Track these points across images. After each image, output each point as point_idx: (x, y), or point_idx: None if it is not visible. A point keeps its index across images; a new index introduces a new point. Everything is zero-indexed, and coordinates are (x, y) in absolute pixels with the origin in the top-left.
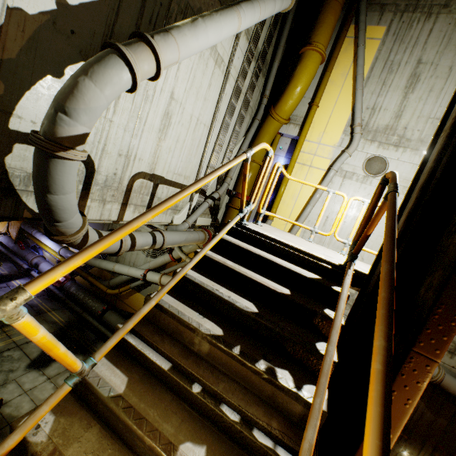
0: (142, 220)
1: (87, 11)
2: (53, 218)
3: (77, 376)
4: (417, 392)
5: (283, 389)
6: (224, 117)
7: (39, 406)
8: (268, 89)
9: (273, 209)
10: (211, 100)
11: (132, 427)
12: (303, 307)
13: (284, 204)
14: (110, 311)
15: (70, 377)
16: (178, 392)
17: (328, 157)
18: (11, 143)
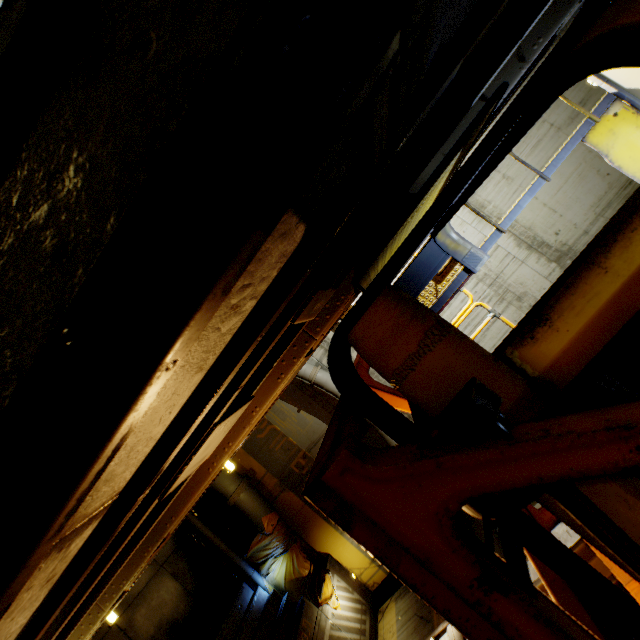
0: None
1: None
2: None
3: None
4: (291, 368)
5: None
6: None
7: None
8: None
9: None
10: None
11: None
12: None
13: None
14: None
15: None
16: None
17: None
18: None
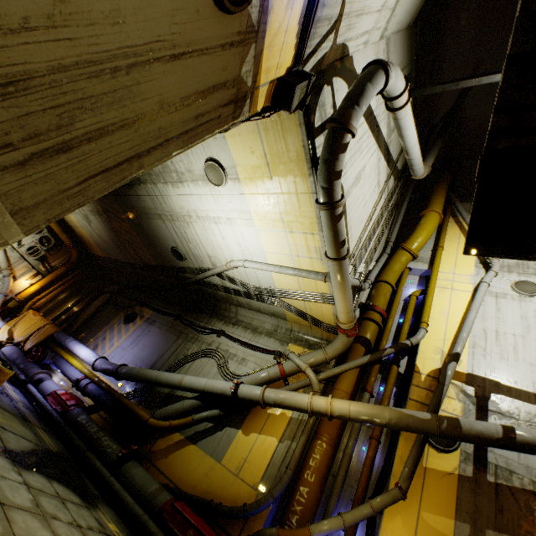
0: None
1: None
2: (357, 100)
3: None
4: None
5: None
6: (372, 225)
7: None
8: (393, 237)
9: (424, 318)
10: (372, 202)
11: None
12: None
13: (433, 319)
14: (136, 461)
15: None
16: None
17: (468, 282)
18: (329, 84)
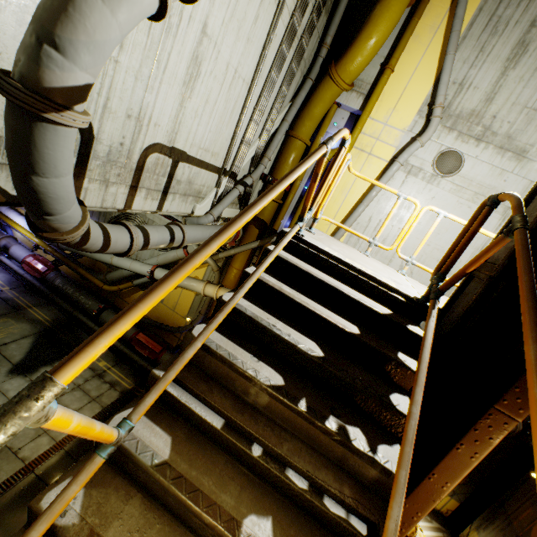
0: (205, 254)
1: None
2: (41, 209)
3: (112, 446)
4: (487, 448)
5: (358, 453)
6: (269, 71)
7: (66, 486)
8: (330, 34)
9: None
10: (256, 43)
11: (187, 503)
12: (376, 351)
13: (331, 199)
14: (108, 311)
15: (103, 447)
16: (233, 454)
17: (393, 145)
18: None
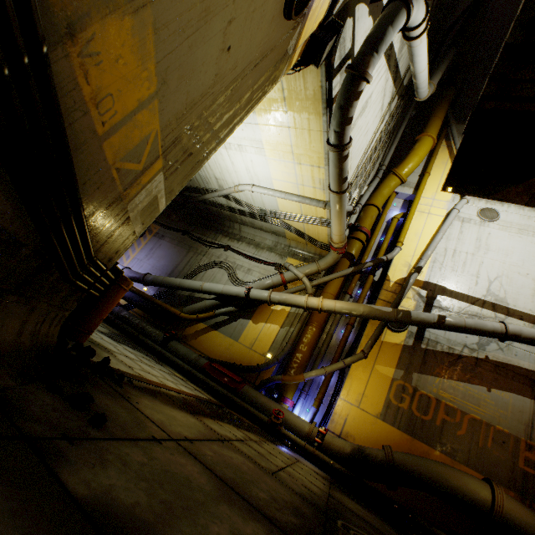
0: None
1: (381, 6)
2: (377, 47)
3: None
4: None
5: None
6: (369, 151)
7: None
8: (387, 160)
9: (400, 239)
10: (373, 128)
11: None
12: None
13: (408, 239)
14: (176, 341)
15: None
16: None
17: (443, 208)
18: (352, 15)
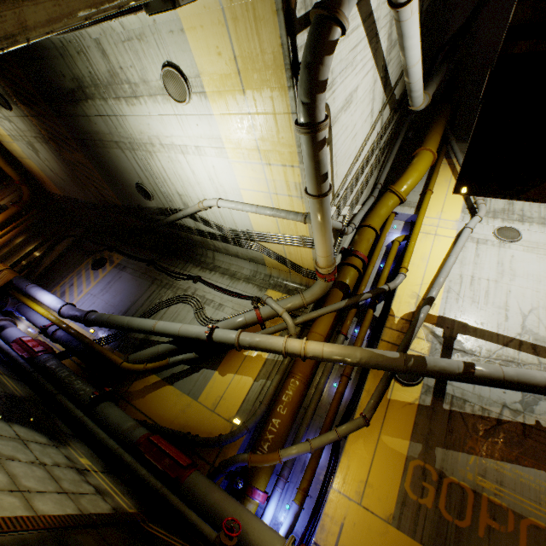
0: None
1: None
2: None
3: None
4: None
5: None
6: (361, 163)
7: None
8: (382, 179)
9: (404, 263)
10: (362, 134)
11: None
12: None
13: (413, 265)
14: (111, 402)
15: None
16: None
17: (452, 228)
18: None
